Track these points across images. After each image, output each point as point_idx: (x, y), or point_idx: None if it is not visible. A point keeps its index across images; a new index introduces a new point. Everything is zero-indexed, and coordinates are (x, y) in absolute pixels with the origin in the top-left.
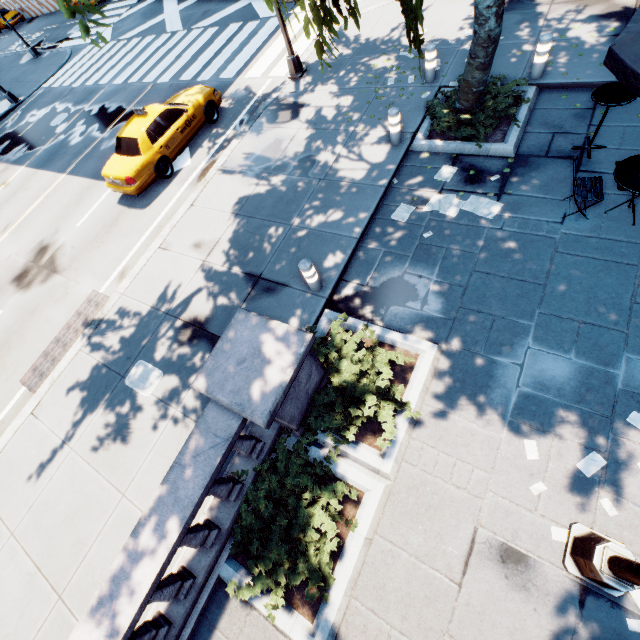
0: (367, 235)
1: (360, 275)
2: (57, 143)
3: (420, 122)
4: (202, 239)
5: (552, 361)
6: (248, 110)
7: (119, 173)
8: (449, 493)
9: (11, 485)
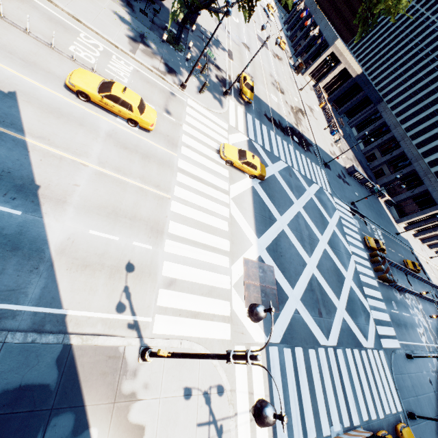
0: (187, 36)
1: (186, 31)
2: (285, 124)
3: (185, 50)
4: (218, 56)
5: (157, 4)
6: (232, 92)
7: (245, 74)
8: (167, 2)
9: (220, 36)
